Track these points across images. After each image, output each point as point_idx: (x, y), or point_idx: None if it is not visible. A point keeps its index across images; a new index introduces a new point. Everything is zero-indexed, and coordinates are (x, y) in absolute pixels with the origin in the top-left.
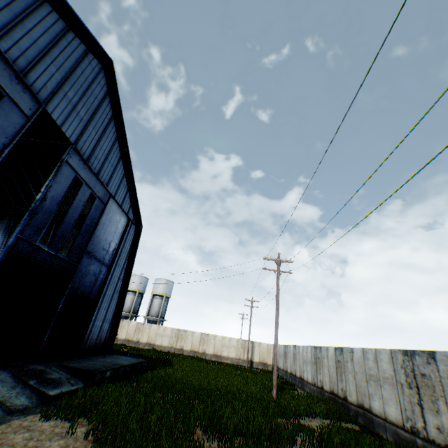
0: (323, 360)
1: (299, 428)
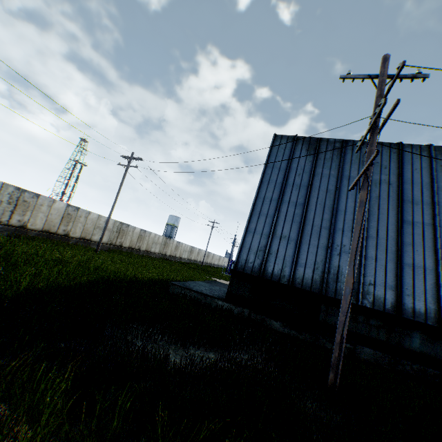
0: (41, 207)
1: (137, 258)
